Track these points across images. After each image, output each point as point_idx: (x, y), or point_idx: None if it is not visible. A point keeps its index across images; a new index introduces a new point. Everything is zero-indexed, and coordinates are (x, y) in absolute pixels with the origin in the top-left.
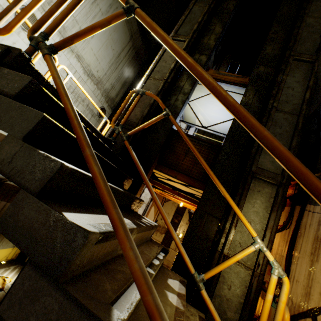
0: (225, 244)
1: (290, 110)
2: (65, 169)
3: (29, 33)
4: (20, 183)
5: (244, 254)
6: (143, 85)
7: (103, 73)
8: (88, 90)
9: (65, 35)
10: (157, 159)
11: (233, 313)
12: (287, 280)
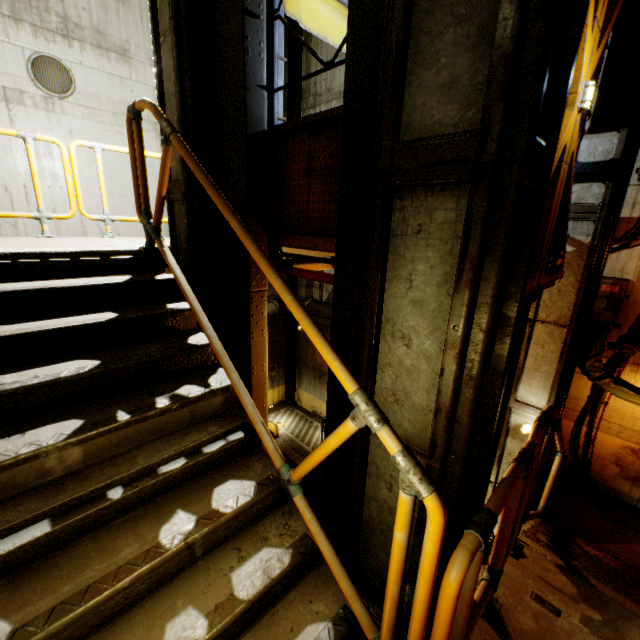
0: None
1: None
2: None
3: None
4: None
5: (338, 438)
6: (157, 74)
7: None
8: None
9: (110, 43)
10: (260, 229)
11: None
12: (431, 506)
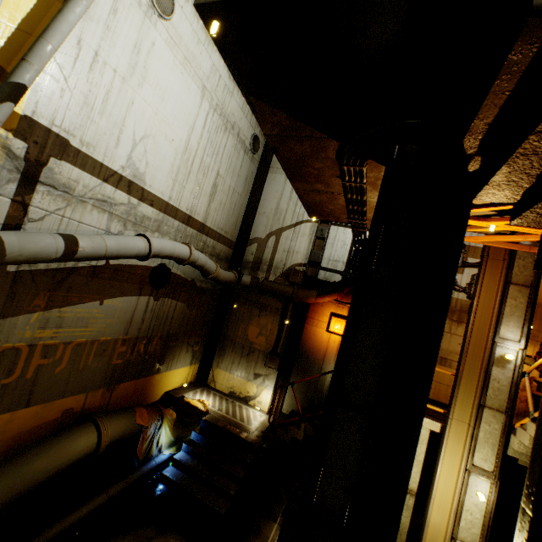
0: None
1: None
2: None
3: None
4: None
5: None
6: None
7: None
8: (236, 107)
9: None
10: None
11: None
12: None
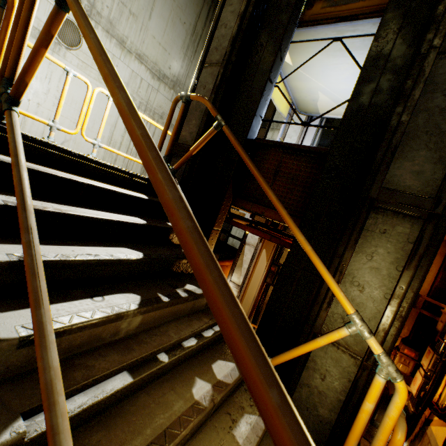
0: (317, 317)
1: None
2: None
3: None
4: None
5: (330, 339)
6: (195, 81)
7: (178, 67)
8: (164, 100)
9: (115, 33)
10: (231, 192)
11: (328, 411)
12: (402, 387)
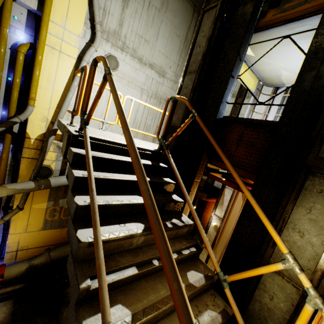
0: (265, 252)
1: None
2: (80, 207)
3: (80, 114)
4: (70, 213)
5: (269, 269)
6: (181, 85)
7: (175, 66)
8: (167, 89)
9: (137, 55)
10: (206, 155)
11: None
12: None
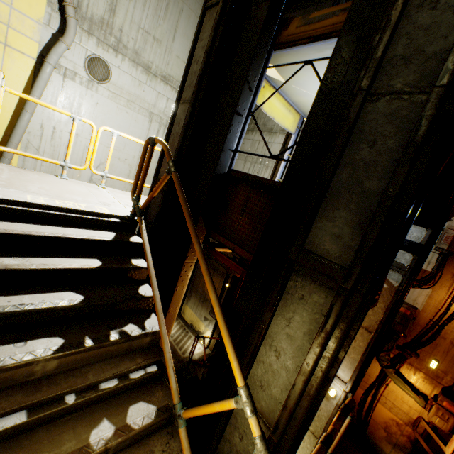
0: None
1: (411, 81)
2: None
3: None
4: None
5: (222, 407)
6: (172, 118)
7: None
8: None
9: (141, 61)
10: (203, 226)
11: None
12: None
